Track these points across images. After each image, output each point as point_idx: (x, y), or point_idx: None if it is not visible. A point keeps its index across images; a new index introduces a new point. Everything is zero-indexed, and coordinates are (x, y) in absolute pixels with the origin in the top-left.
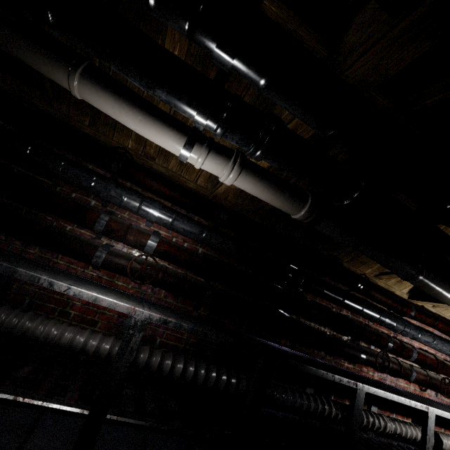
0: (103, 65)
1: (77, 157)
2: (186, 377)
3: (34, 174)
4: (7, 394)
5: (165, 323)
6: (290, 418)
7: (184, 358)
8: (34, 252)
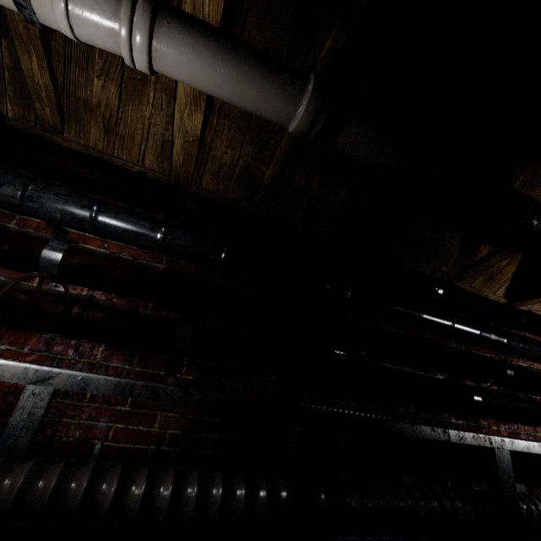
0: None
1: None
2: (156, 511)
3: None
4: None
5: (41, 380)
6: None
7: (150, 471)
8: None
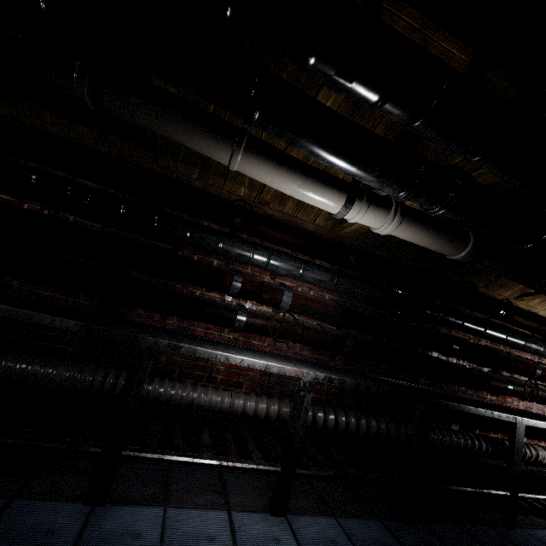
0: (217, 113)
1: (195, 217)
2: (339, 428)
3: (155, 242)
4: (213, 460)
5: (330, 381)
6: (439, 455)
7: (333, 410)
8: (172, 322)
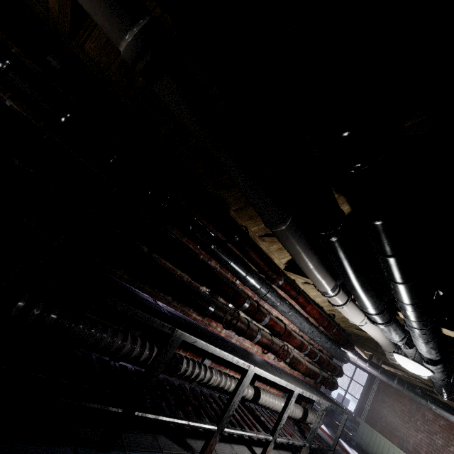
0: None
1: None
2: None
3: None
4: None
5: None
6: (94, 357)
7: None
8: None
